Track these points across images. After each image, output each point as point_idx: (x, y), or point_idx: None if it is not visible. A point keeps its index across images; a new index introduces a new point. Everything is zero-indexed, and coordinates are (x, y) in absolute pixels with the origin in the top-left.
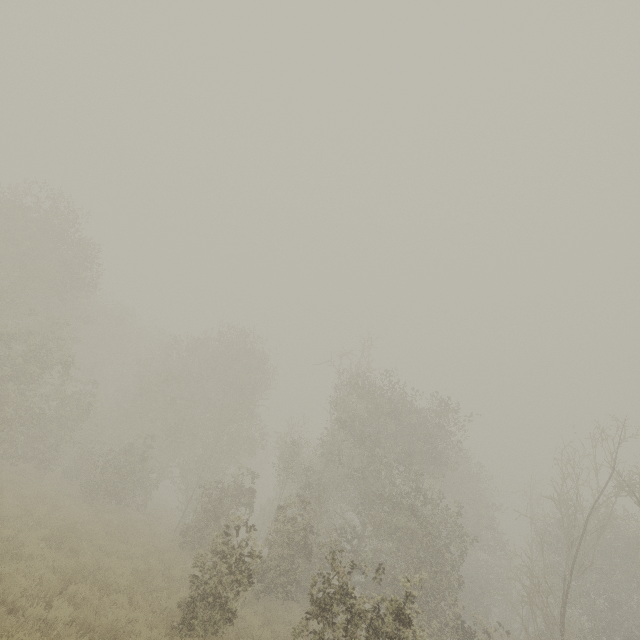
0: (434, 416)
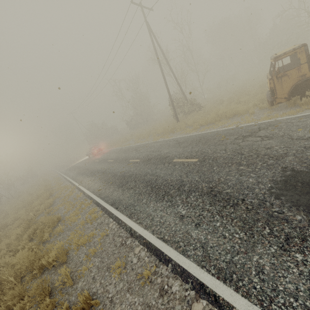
0: None
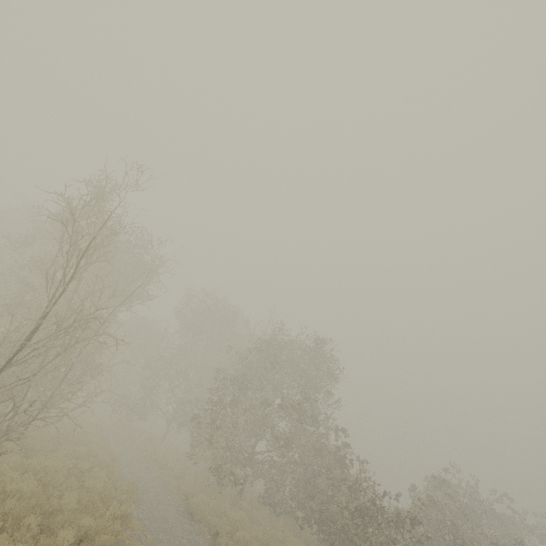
0: (125, 243)
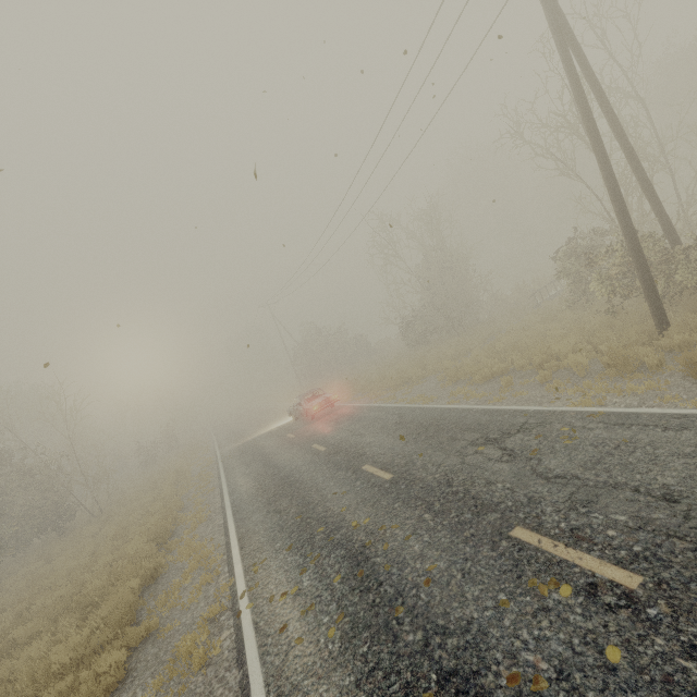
0: None
